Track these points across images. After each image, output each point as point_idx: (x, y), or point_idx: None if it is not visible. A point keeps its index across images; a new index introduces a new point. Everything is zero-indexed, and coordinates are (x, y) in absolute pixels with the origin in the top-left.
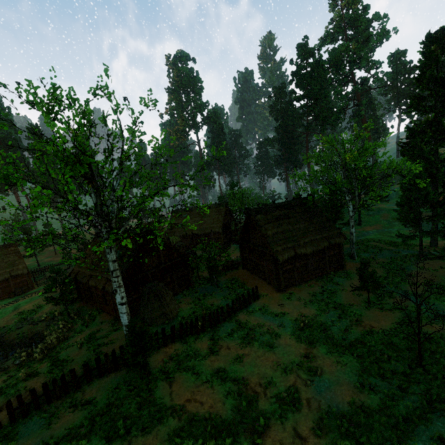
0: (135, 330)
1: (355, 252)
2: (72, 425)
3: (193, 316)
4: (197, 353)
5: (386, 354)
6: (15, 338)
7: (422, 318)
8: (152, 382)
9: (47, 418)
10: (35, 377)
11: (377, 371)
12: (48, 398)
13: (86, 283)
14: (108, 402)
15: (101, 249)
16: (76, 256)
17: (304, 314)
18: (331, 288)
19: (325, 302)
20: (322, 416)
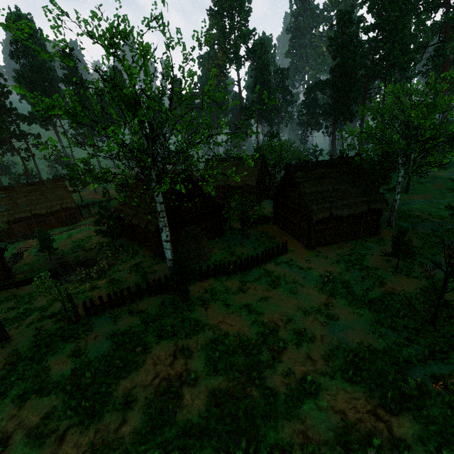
0: (179, 264)
1: (394, 220)
2: (132, 325)
3: (225, 260)
4: (228, 290)
5: (402, 312)
6: (73, 260)
7: (447, 289)
8: (191, 305)
9: (113, 317)
10: (98, 289)
11: (390, 324)
12: (111, 305)
13: (130, 221)
14: (158, 314)
15: (162, 190)
16: (113, 196)
17: (330, 271)
18: (360, 251)
19: (351, 263)
20: (332, 349)
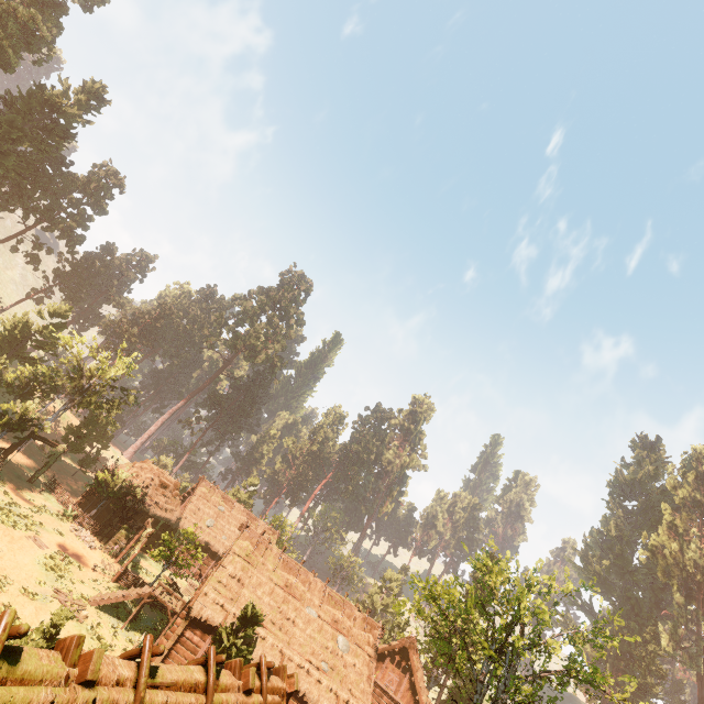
0: None
1: None
2: None
3: None
4: None
5: None
6: None
7: None
8: None
9: None
10: None
11: None
12: None
13: None
14: None
15: None
16: None
17: None
18: None
19: None
20: None
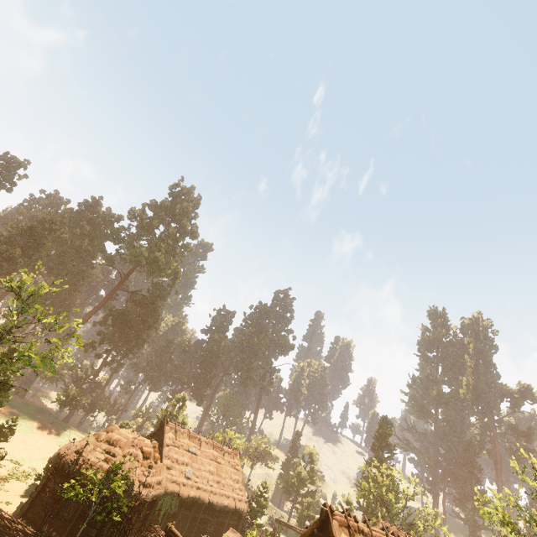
0: None
1: None
2: None
3: None
4: None
5: None
6: None
7: None
8: None
9: None
10: None
11: None
12: None
13: None
14: None
15: None
16: None
17: None
18: None
19: None
20: None
